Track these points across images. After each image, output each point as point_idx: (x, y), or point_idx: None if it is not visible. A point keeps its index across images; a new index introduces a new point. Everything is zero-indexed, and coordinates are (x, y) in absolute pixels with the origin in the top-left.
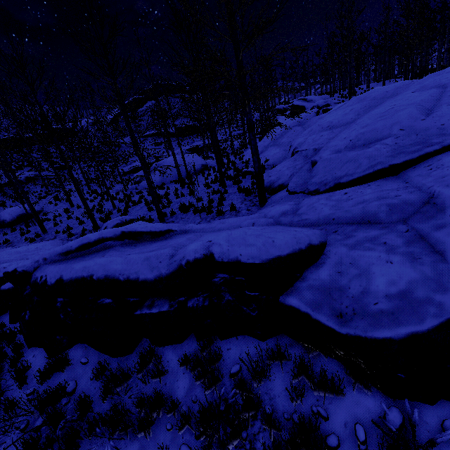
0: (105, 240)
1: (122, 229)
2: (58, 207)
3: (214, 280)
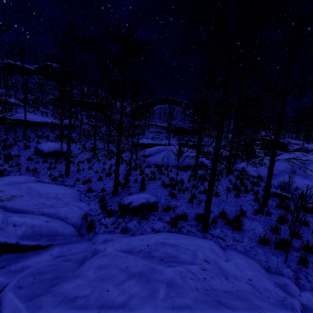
0: None
1: None
2: (83, 153)
3: None
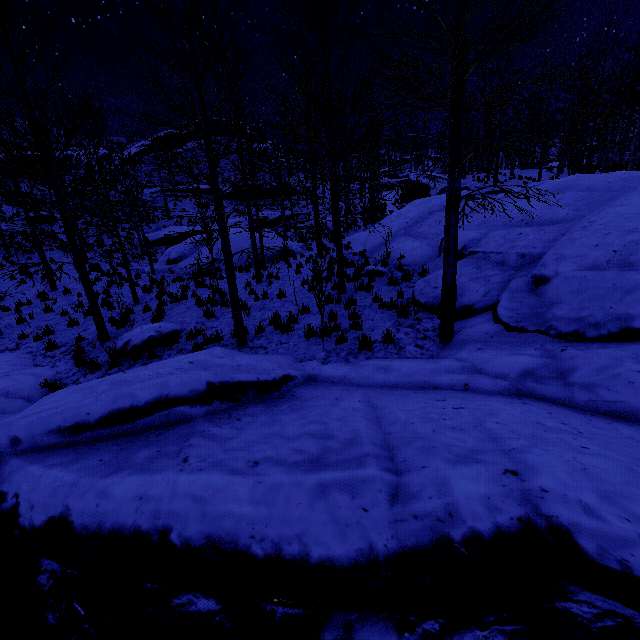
0: (171, 404)
1: (208, 377)
2: (26, 286)
3: (569, 609)
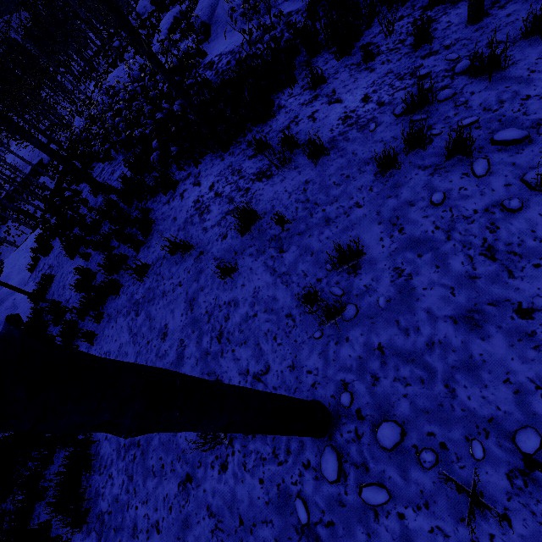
0: None
1: None
2: None
3: None
